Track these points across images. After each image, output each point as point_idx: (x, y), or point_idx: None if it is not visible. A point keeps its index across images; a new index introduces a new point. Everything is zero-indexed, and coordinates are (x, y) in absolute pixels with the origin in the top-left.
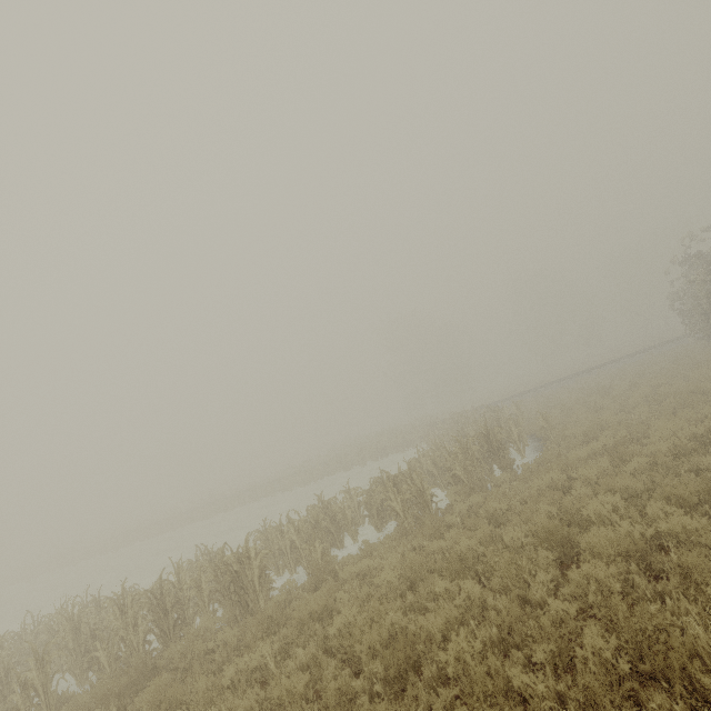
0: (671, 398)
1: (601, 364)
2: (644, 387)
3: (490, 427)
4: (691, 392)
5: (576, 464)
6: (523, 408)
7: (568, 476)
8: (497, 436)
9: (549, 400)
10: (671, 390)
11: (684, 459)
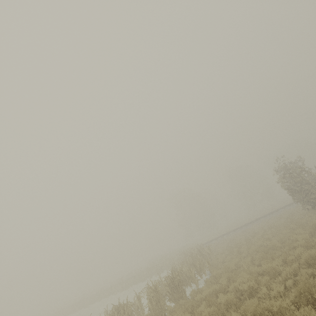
0: (260, 253)
1: (265, 215)
2: (261, 239)
3: (190, 263)
4: (273, 247)
5: (196, 304)
6: (222, 244)
7: (191, 312)
8: (177, 277)
9: (232, 240)
10: (268, 244)
11: (225, 312)
